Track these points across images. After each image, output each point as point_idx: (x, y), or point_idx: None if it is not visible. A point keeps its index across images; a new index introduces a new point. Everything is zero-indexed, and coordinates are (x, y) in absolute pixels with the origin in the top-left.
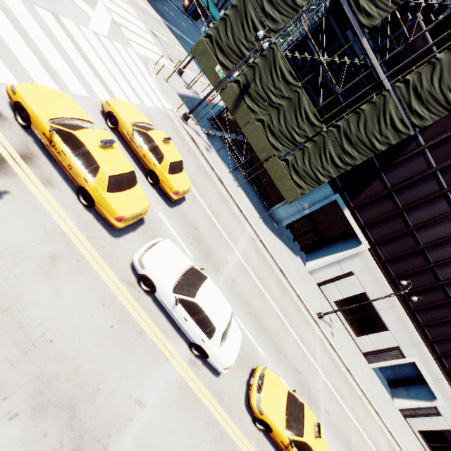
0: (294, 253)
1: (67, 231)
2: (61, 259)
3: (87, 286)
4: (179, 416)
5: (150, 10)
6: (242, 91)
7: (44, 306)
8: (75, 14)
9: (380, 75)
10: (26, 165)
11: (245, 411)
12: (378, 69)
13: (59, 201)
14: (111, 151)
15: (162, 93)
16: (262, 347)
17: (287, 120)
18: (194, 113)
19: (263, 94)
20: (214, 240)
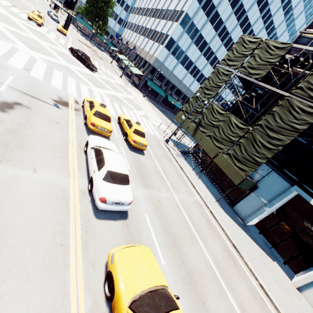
0: (266, 254)
1: (70, 123)
2: (60, 124)
3: (61, 133)
4: (46, 197)
5: (169, 121)
6: (197, 125)
7: (40, 124)
8: (128, 108)
9: (278, 91)
10: (74, 110)
11: (103, 266)
12: (275, 90)
13: (76, 119)
14: (103, 108)
15: (157, 132)
16: (166, 259)
17: (224, 131)
18: (176, 145)
19: (209, 123)
20: (155, 178)
